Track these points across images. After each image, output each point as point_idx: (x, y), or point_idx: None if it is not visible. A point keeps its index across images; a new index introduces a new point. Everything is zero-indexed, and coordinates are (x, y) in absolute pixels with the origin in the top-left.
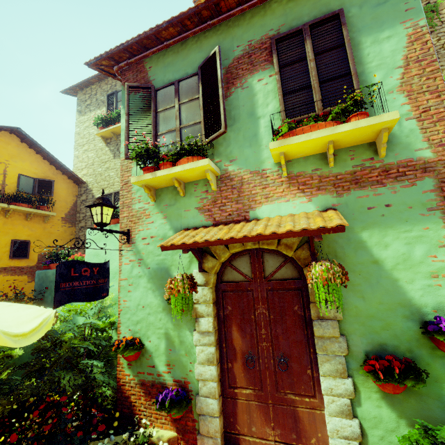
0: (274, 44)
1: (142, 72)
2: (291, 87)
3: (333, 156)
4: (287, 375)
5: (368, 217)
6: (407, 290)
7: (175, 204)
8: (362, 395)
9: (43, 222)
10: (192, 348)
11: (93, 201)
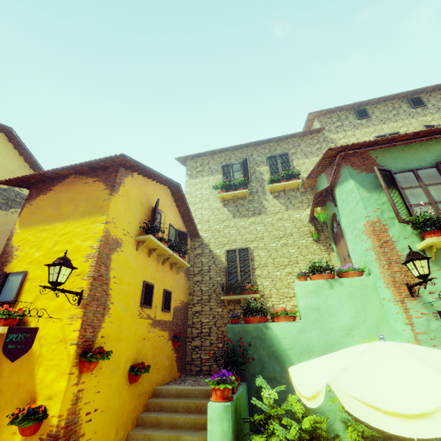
0: None
1: (369, 159)
2: None
3: None
4: None
5: None
6: None
7: None
8: None
9: (176, 273)
10: None
11: (411, 255)
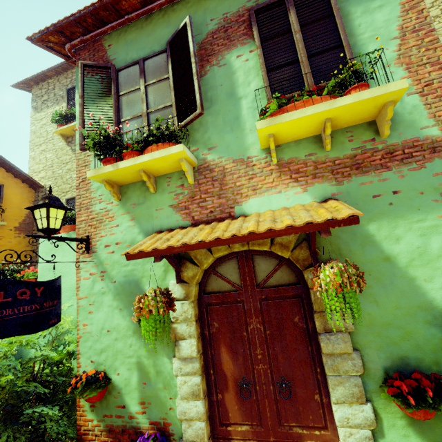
0: (253, 16)
1: (100, 51)
2: (276, 62)
3: (330, 137)
4: (291, 404)
5: (375, 207)
6: (427, 290)
7: (144, 203)
8: (385, 423)
9: None
10: (172, 379)
11: (36, 202)
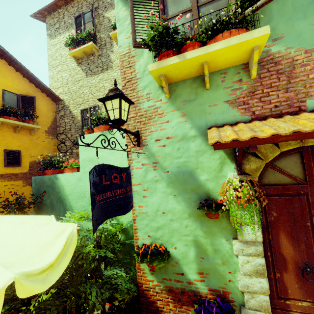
0: None
1: None
2: None
3: None
4: None
5: None
6: None
7: (196, 99)
8: None
9: (30, 135)
10: (231, 257)
11: (106, 94)
